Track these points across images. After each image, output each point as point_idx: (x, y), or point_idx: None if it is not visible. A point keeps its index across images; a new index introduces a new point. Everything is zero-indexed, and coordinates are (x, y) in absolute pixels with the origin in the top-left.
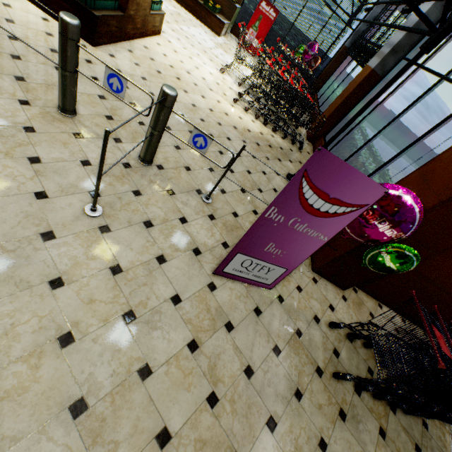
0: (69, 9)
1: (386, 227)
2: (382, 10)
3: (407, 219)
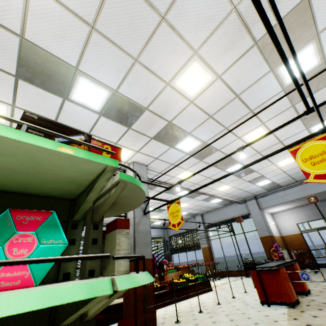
0: (205, 285)
1: (280, 248)
2: (168, 239)
3: (278, 245)
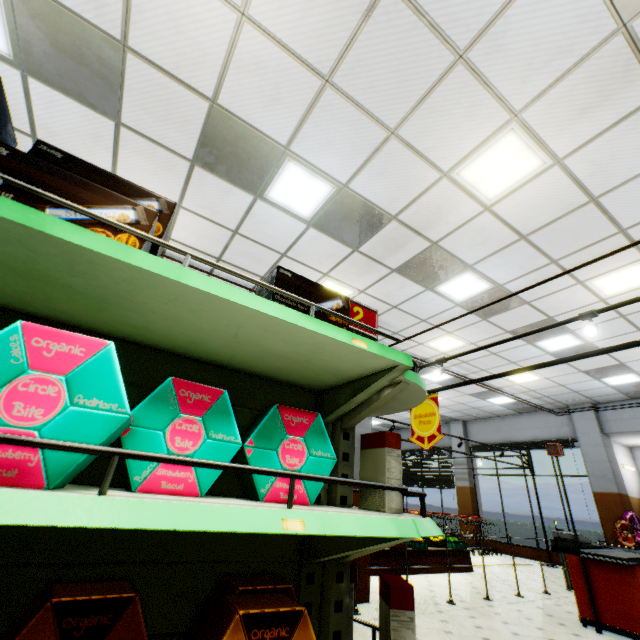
0: (459, 558)
1: None
2: None
3: (638, 518)
